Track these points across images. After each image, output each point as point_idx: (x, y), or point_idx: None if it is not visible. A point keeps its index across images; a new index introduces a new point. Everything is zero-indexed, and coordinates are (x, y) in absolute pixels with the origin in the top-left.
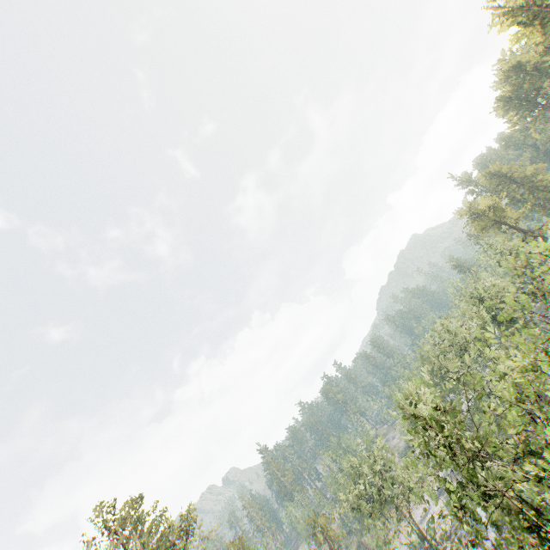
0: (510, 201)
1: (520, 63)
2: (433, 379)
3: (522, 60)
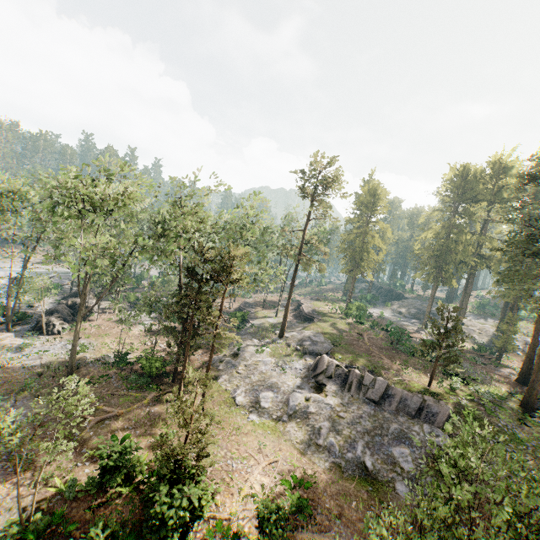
0: (347, 221)
1: (510, 170)
2: None
3: (514, 170)
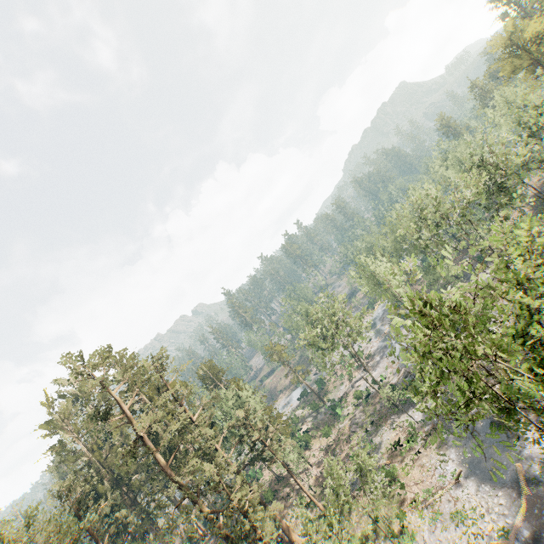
0: None
1: None
2: (395, 244)
3: None
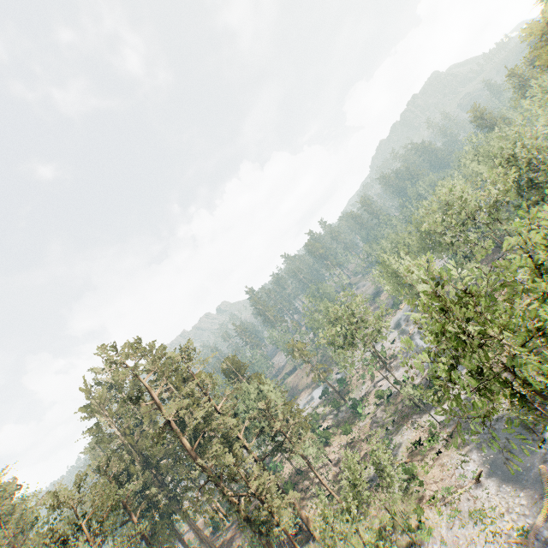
0: None
1: None
2: (421, 243)
3: None
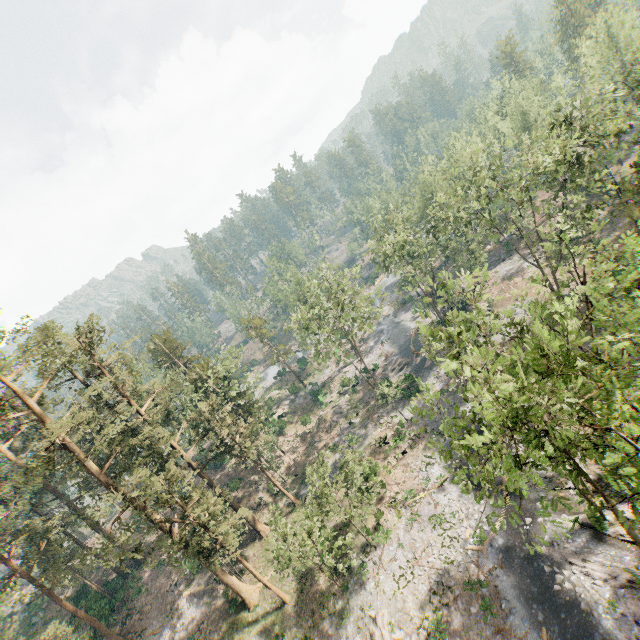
0: None
1: None
2: (423, 212)
3: None
